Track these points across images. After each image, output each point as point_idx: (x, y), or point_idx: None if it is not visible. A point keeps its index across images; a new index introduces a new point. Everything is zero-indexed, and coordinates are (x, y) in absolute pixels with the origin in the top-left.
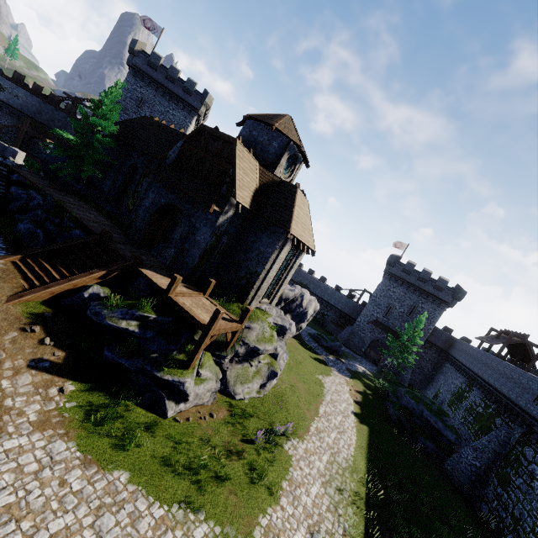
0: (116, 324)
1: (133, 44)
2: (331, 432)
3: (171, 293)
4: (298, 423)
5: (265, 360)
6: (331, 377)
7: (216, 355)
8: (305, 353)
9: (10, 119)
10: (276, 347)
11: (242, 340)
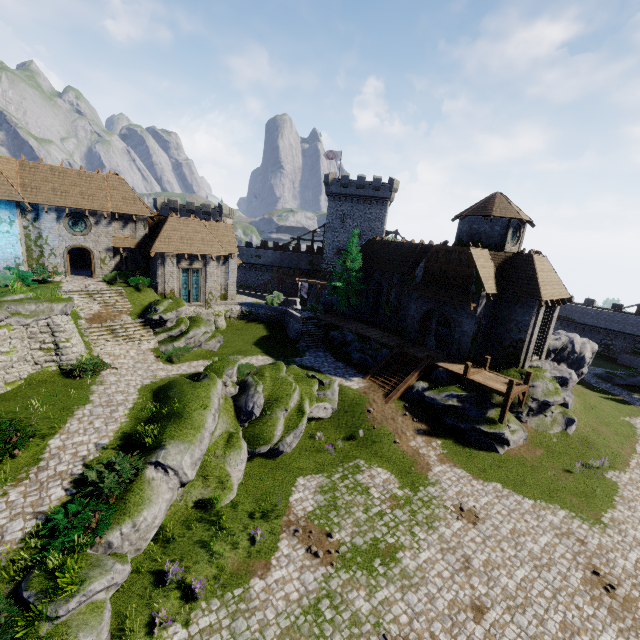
0: (446, 403)
1: (326, 179)
2: None
3: (467, 376)
4: (614, 459)
5: (556, 410)
6: None
7: (514, 412)
8: (597, 397)
9: (268, 274)
10: (564, 397)
11: (531, 397)
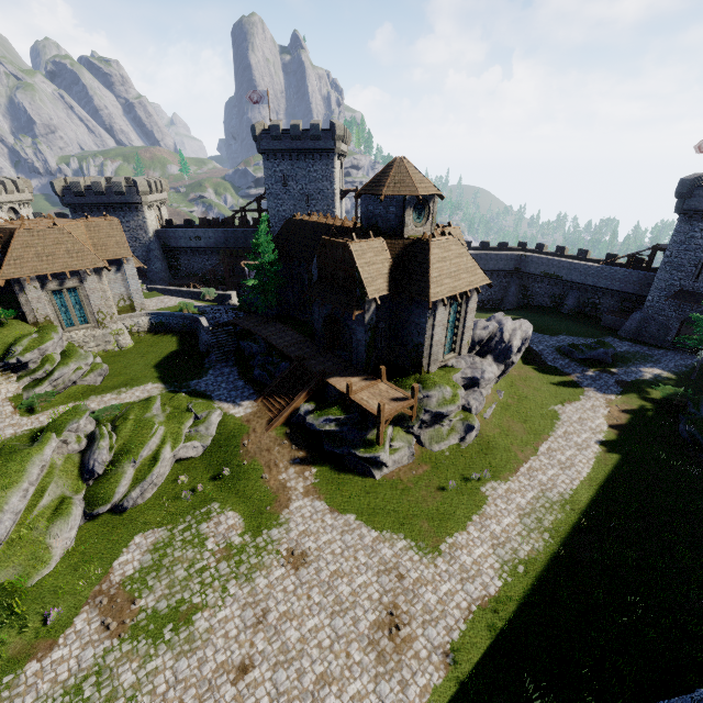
0: (323, 429)
1: (253, 132)
2: (550, 469)
3: (350, 395)
4: (505, 466)
5: (456, 417)
6: (578, 403)
7: (404, 427)
8: (541, 381)
9: (214, 257)
10: (468, 401)
11: (424, 409)
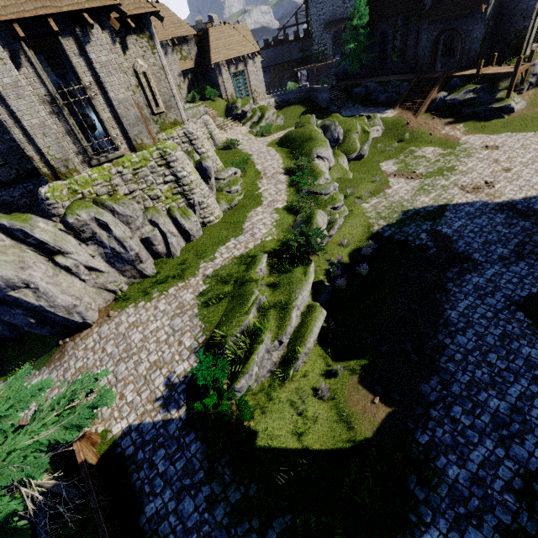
0: (464, 98)
1: None
2: None
3: (479, 73)
4: None
5: None
6: None
7: (516, 91)
8: None
9: (266, 77)
10: None
11: (531, 75)
